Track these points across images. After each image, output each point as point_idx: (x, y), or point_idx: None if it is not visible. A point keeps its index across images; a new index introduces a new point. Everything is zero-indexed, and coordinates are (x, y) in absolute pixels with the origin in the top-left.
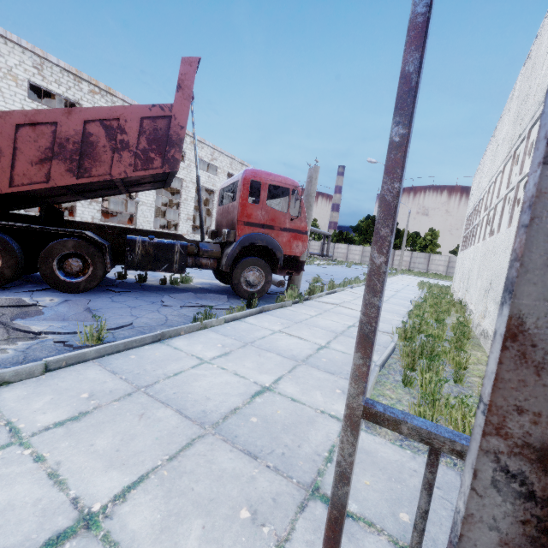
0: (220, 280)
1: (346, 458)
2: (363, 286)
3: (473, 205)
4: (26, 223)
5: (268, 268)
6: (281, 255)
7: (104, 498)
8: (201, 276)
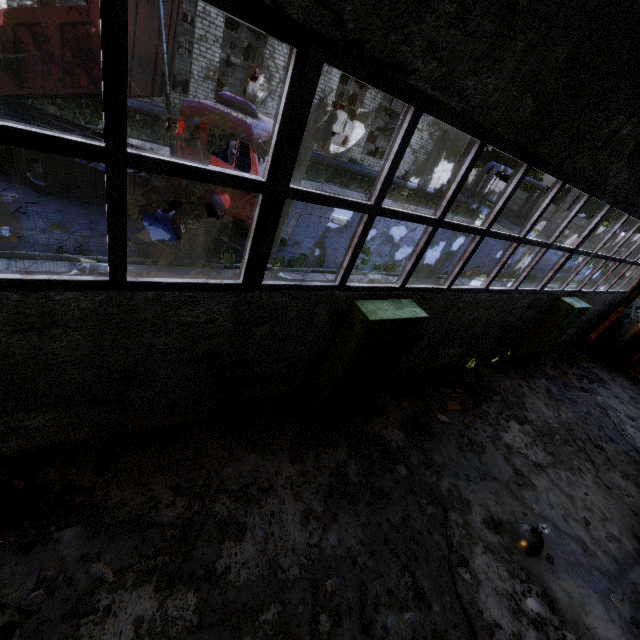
0: None
1: None
2: (429, 279)
3: None
4: None
5: (210, 223)
6: (221, 214)
7: None
8: None
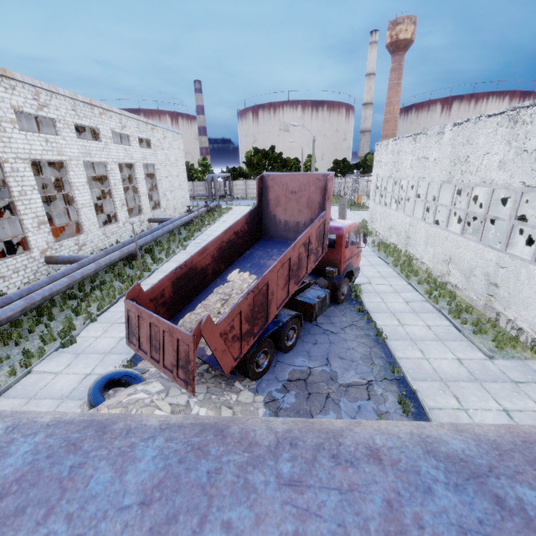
0: None
1: None
2: None
3: (390, 176)
4: None
5: (348, 281)
6: (354, 271)
7: (499, 406)
8: None
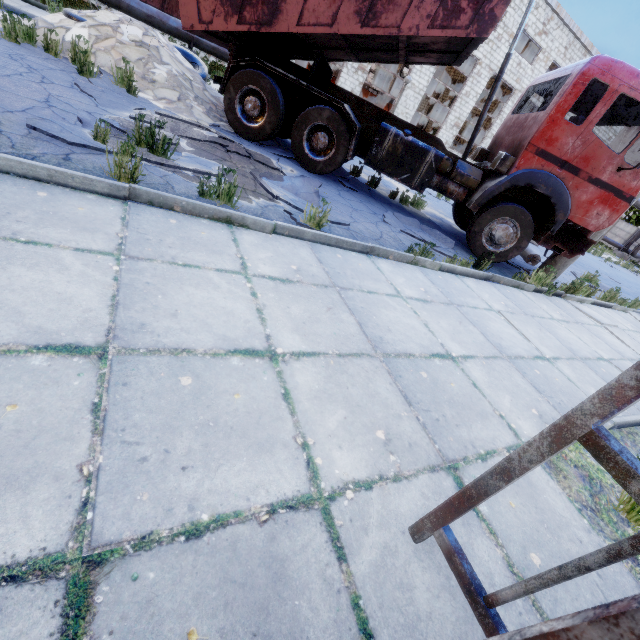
0: (456, 220)
1: (522, 461)
2: None
3: None
4: (297, 76)
5: (530, 229)
6: (562, 219)
7: (286, 349)
8: (436, 206)
